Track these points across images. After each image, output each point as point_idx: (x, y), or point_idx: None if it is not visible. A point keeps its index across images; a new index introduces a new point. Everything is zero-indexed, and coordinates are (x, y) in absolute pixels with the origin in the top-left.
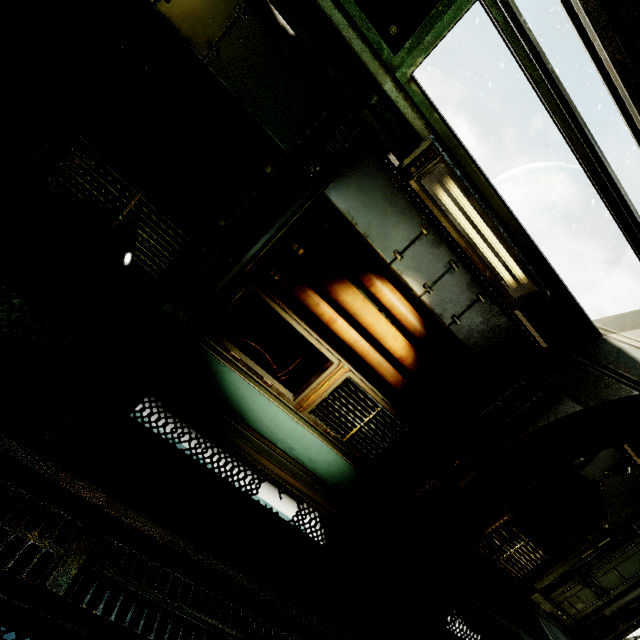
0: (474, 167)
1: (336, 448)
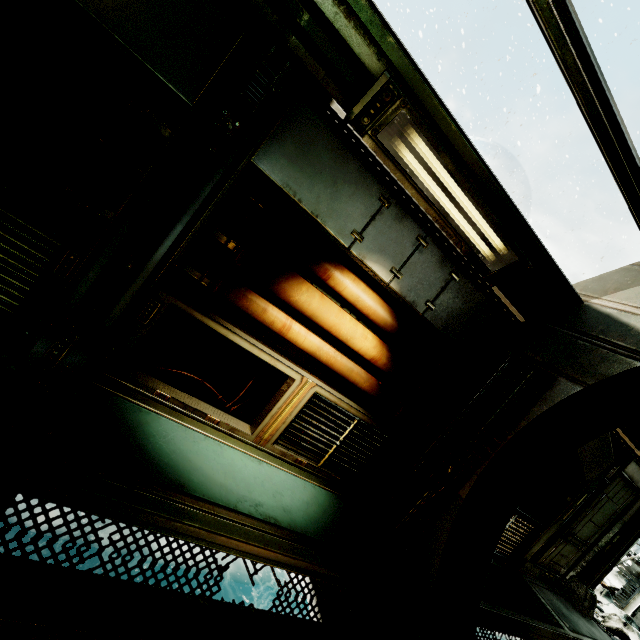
0: (443, 112)
1: (312, 477)
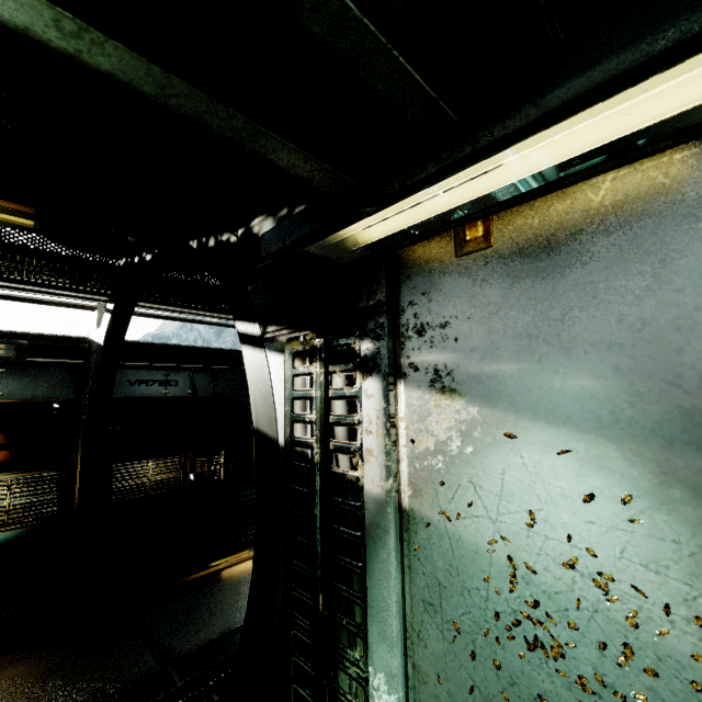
0: None
1: (2, 532)
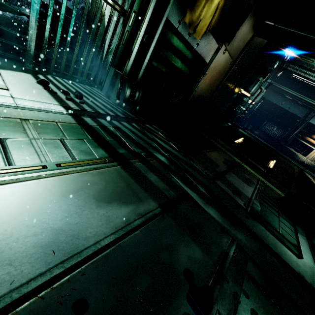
0: None
1: None
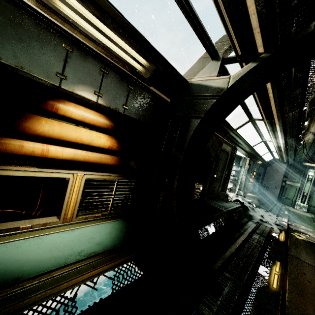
0: None
1: (107, 219)
